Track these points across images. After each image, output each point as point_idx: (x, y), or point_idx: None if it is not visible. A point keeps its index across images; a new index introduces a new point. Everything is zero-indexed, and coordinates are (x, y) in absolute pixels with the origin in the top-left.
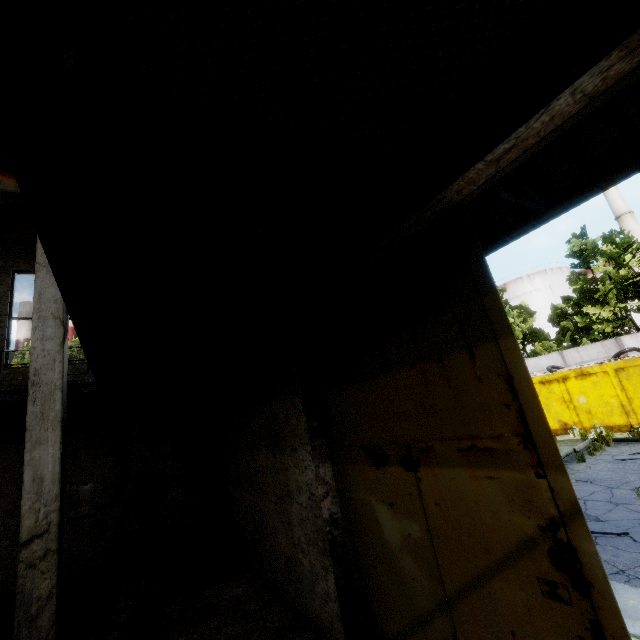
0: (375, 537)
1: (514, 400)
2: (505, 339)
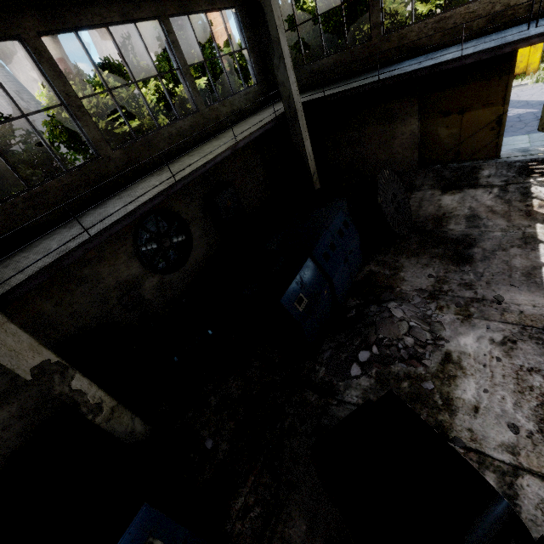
0: (434, 139)
1: (505, 90)
2: (511, 75)
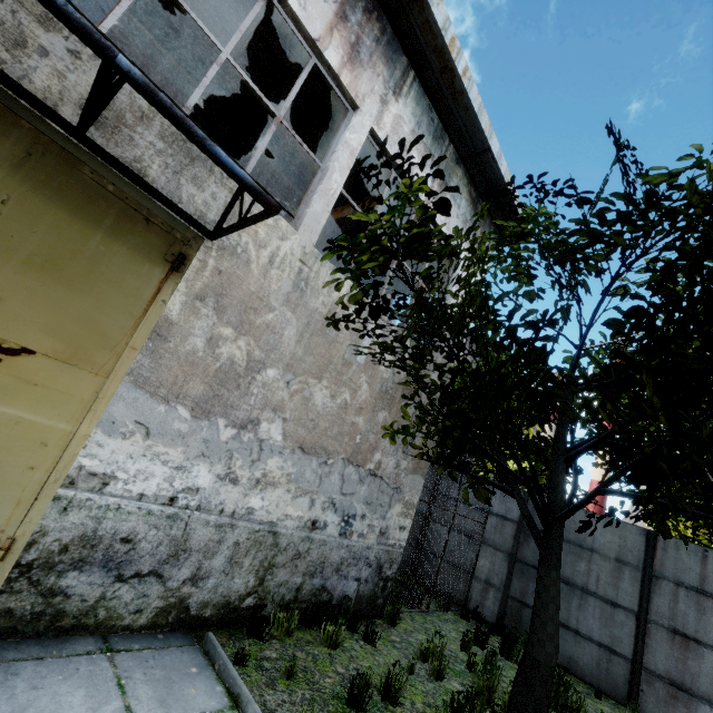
0: None
1: None
2: None
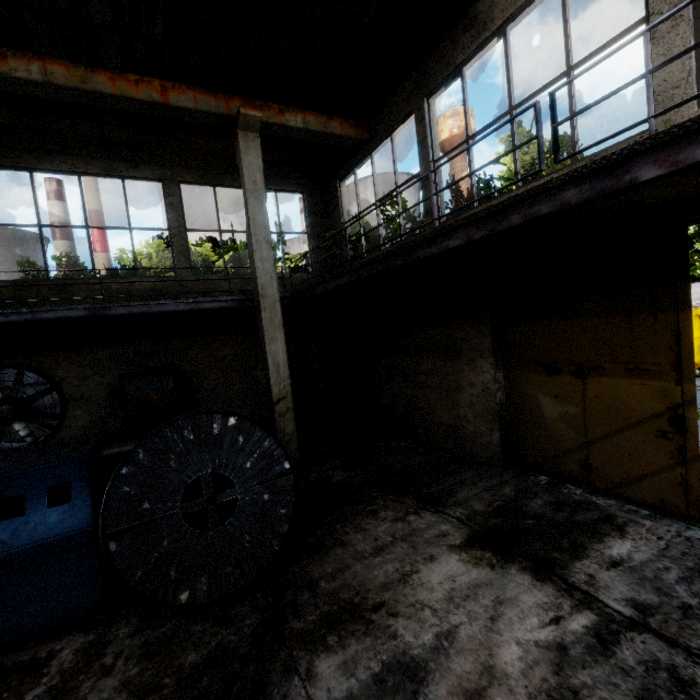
0: (534, 414)
1: (677, 346)
2: (684, 312)
